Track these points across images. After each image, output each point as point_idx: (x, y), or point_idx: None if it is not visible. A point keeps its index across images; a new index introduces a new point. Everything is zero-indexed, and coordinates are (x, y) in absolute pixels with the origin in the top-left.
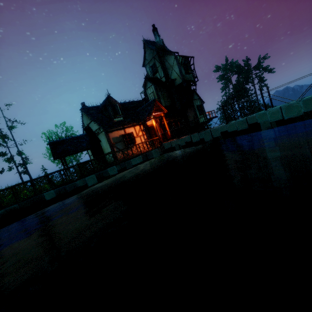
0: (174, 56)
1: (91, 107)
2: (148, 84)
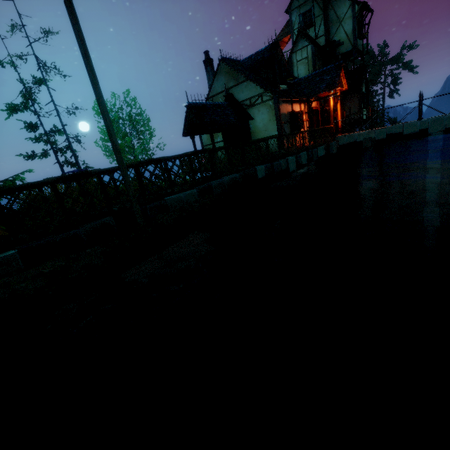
0: (352, 1)
1: (232, 61)
2: (301, 43)
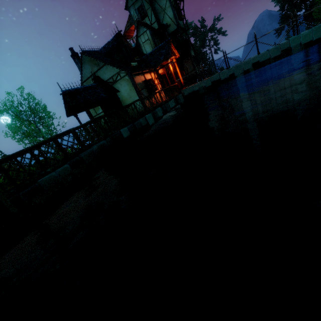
0: None
1: (91, 52)
2: (141, 30)
